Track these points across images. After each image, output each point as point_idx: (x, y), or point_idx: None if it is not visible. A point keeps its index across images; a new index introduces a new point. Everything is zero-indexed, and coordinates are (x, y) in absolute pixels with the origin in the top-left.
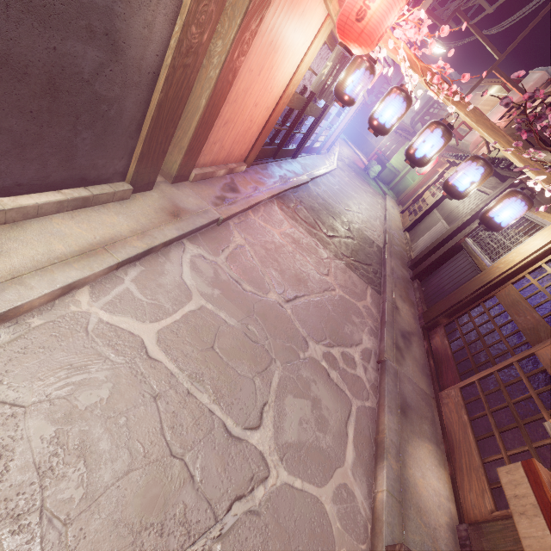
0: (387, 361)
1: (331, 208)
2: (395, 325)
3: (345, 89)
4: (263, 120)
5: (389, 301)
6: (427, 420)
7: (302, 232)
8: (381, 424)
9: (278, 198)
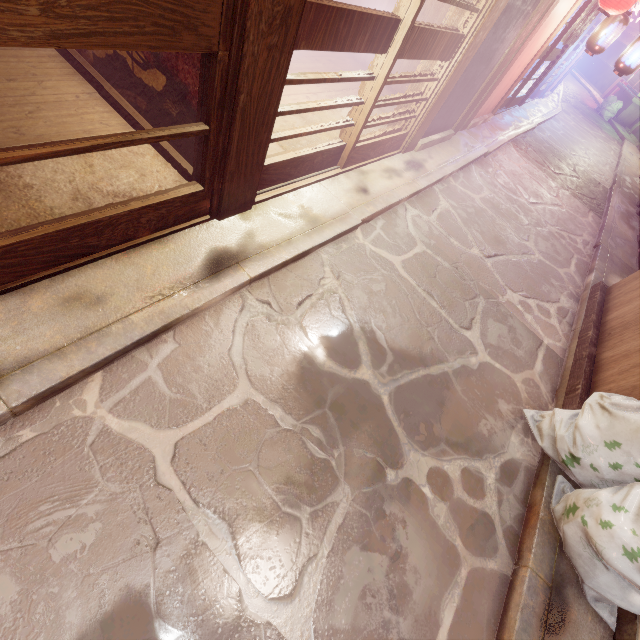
0: (602, 244)
1: (556, 152)
2: (612, 233)
3: (597, 42)
4: (517, 77)
5: (609, 221)
6: (627, 275)
7: (534, 168)
8: (593, 264)
9: (512, 142)
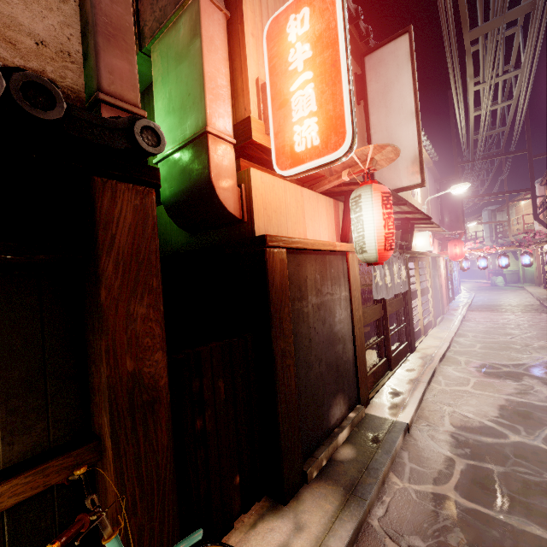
0: None
1: (493, 305)
2: None
3: (464, 267)
4: (445, 290)
5: None
6: None
7: (491, 313)
8: None
9: (468, 311)
